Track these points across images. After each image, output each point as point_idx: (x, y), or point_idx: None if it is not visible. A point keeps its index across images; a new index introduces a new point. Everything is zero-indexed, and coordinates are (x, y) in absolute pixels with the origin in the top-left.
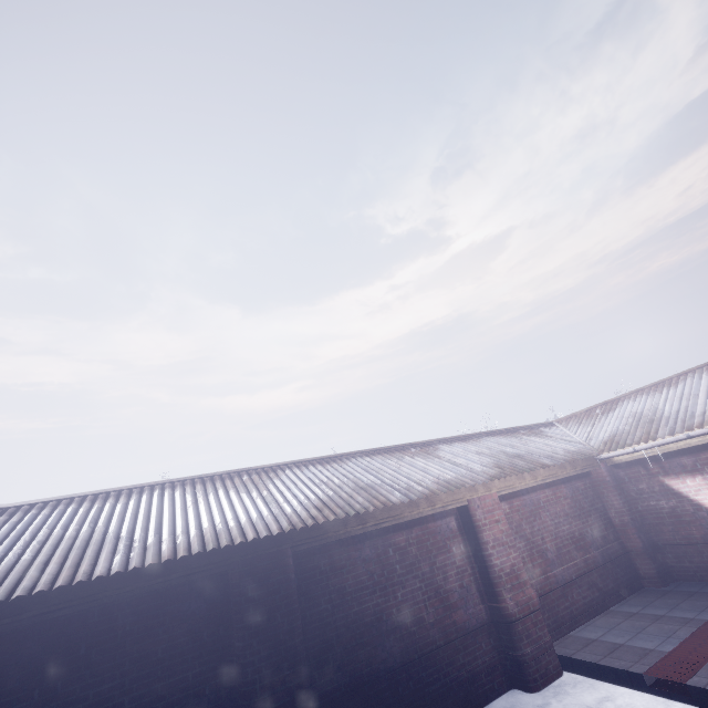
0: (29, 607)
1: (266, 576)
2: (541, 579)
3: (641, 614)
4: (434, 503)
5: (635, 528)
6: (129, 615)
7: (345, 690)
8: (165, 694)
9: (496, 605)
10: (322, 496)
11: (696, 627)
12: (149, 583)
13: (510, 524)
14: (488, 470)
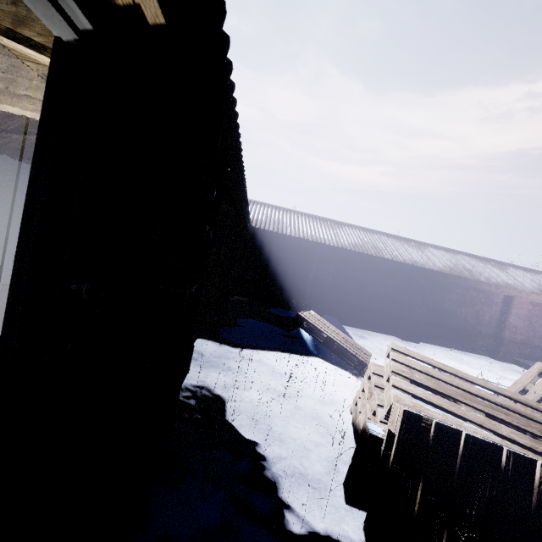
0: (371, 258)
1: (428, 281)
2: (525, 338)
3: None
4: (497, 289)
5: None
6: (385, 272)
7: (433, 322)
8: (389, 294)
9: (499, 332)
10: (449, 265)
11: None
12: (397, 266)
13: (526, 314)
14: (532, 289)
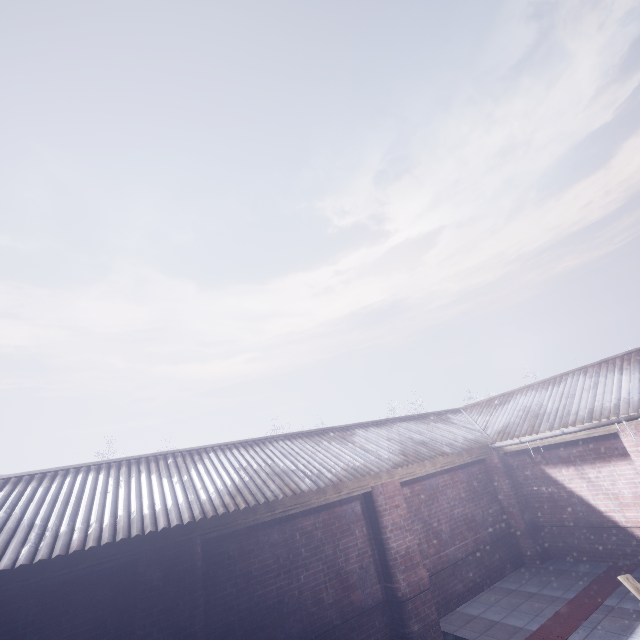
0: None
1: (172, 565)
2: (434, 558)
3: (518, 591)
4: (340, 490)
5: (520, 510)
6: (33, 605)
7: None
8: None
9: (390, 585)
10: (238, 482)
11: (560, 606)
12: (55, 574)
13: (410, 508)
14: (394, 457)
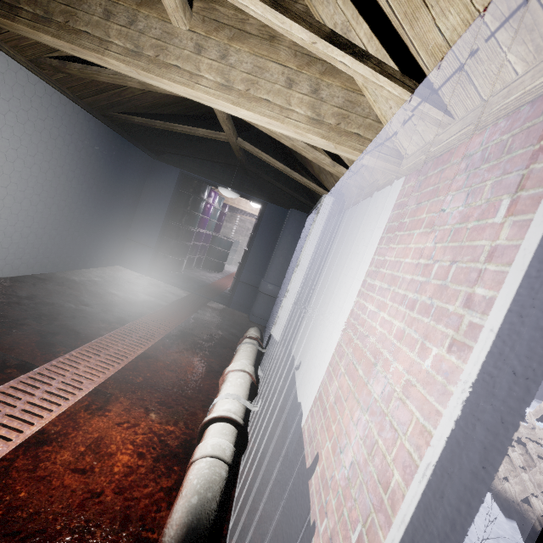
0: None
1: None
2: None
3: None
4: None
5: None
6: None
7: None
8: None
9: None
10: None
11: None
12: None
13: None
14: None
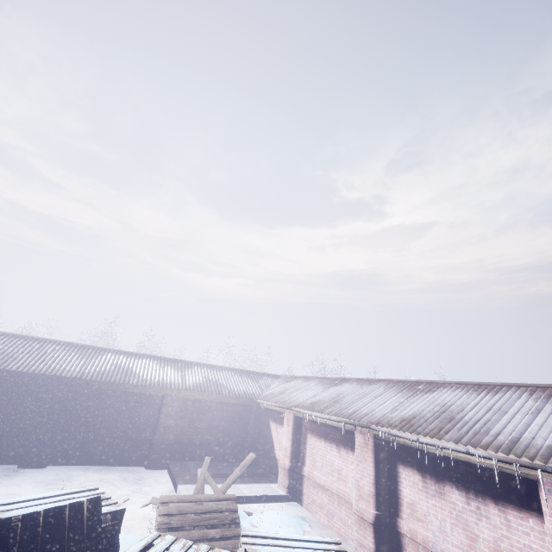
0: None
1: (61, 390)
2: (187, 437)
3: (217, 466)
4: (148, 389)
5: (252, 436)
6: (14, 384)
7: (75, 437)
8: (15, 411)
9: (153, 436)
10: (107, 370)
11: (217, 473)
12: (22, 377)
13: (187, 411)
14: (191, 386)
